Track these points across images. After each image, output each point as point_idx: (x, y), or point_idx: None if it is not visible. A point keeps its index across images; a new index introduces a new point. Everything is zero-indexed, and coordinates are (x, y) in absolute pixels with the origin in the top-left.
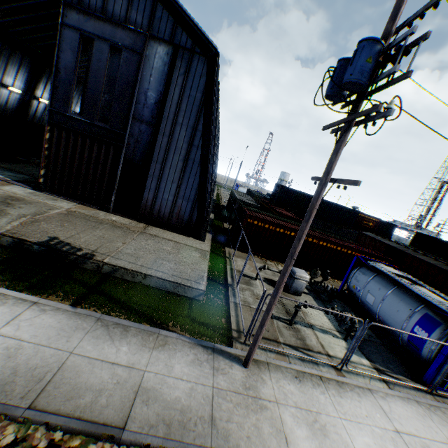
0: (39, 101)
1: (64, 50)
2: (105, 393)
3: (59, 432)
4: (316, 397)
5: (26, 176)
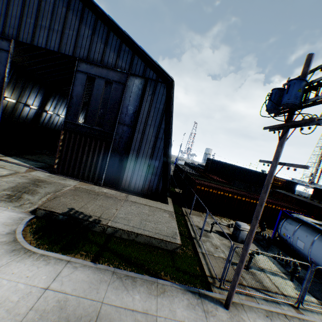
0: (47, 113)
1: (76, 85)
2: None
3: None
4: None
5: (43, 164)
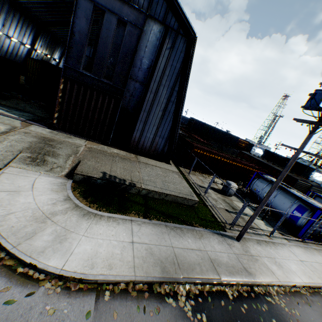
0: None
1: (78, 16)
2: (201, 264)
3: (199, 285)
4: (269, 251)
5: (30, 114)
